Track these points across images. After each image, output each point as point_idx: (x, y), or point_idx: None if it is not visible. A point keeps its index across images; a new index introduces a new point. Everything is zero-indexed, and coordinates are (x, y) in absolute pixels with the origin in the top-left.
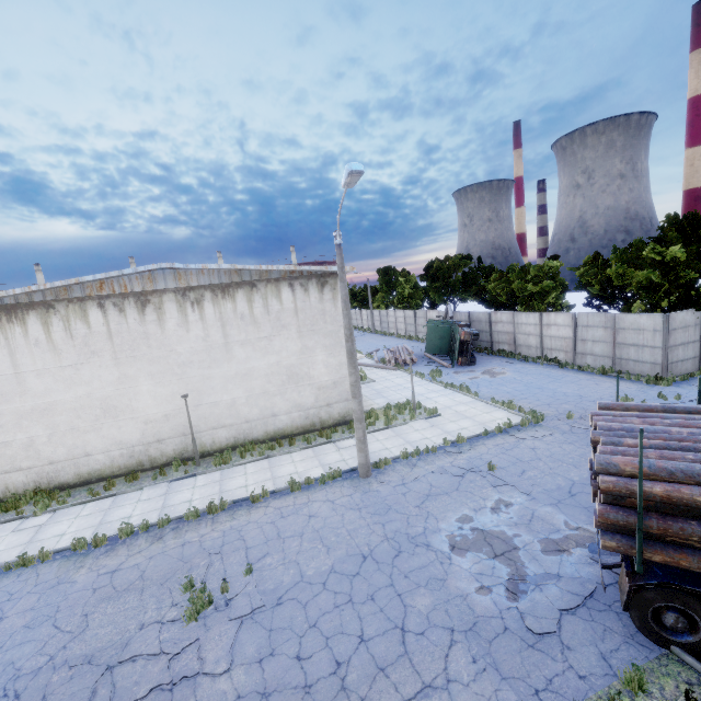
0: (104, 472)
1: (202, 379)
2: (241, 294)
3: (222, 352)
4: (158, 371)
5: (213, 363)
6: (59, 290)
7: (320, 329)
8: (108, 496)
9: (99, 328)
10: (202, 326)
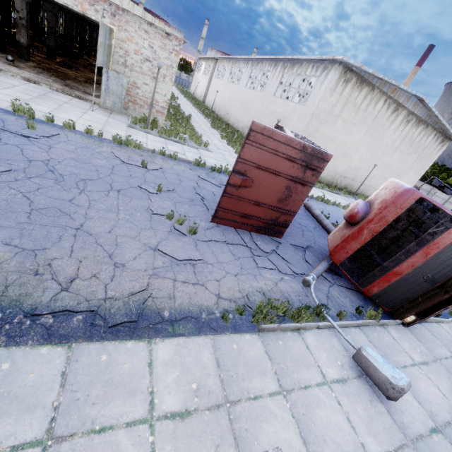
0: (321, 179)
1: (377, 159)
2: (421, 127)
3: (392, 151)
4: (371, 146)
5: (386, 154)
6: (382, 83)
7: (422, 161)
8: (336, 193)
9: (375, 111)
10: (398, 134)
